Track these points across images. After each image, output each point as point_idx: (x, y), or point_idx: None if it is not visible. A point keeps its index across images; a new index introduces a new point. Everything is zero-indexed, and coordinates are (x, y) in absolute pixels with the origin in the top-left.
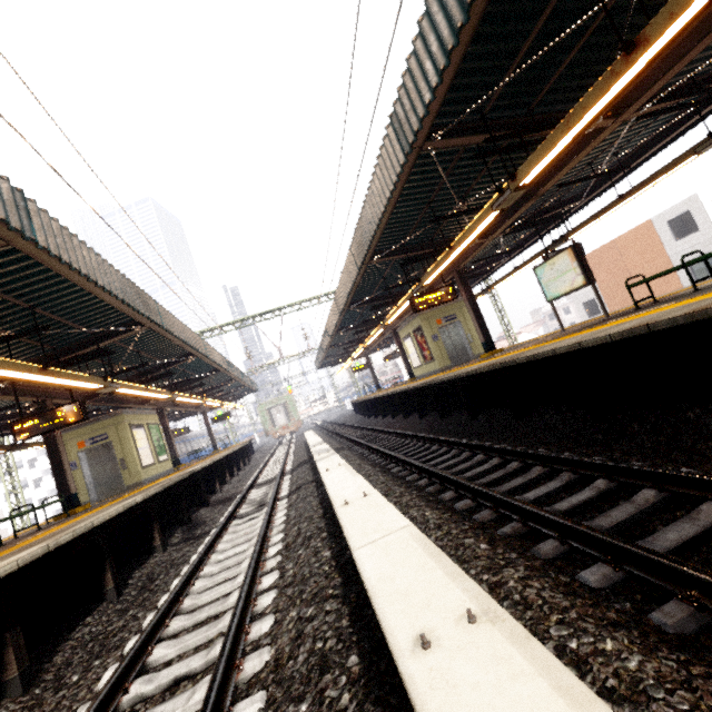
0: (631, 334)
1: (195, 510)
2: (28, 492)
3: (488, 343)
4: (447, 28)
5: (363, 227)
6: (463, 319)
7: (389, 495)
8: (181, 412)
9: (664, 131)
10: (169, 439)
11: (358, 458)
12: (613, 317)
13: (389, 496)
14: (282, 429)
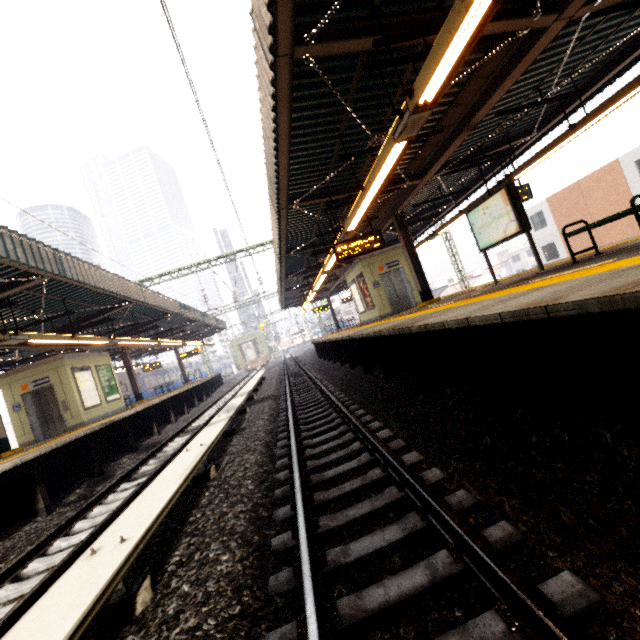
0: (525, 316)
1: (119, 456)
2: None
3: (426, 292)
4: None
5: (269, 166)
6: (406, 266)
7: (230, 497)
8: (152, 348)
9: (632, 44)
10: (132, 376)
11: (268, 416)
12: (547, 271)
13: (228, 499)
14: (251, 364)
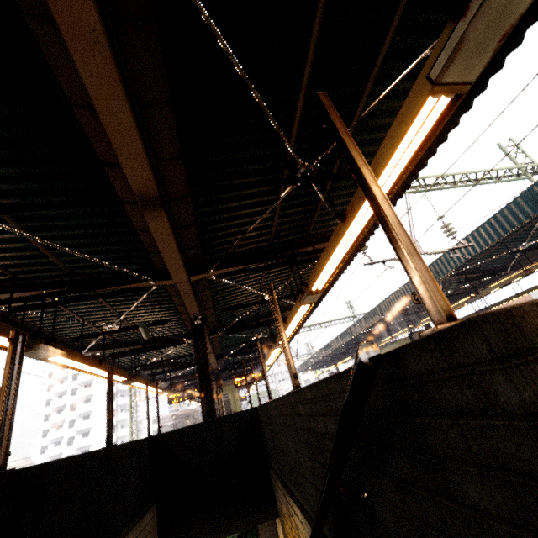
0: None
1: None
2: (61, 447)
3: None
4: (462, 257)
5: (392, 299)
6: None
7: None
8: None
9: None
10: None
11: None
12: None
13: None
14: None
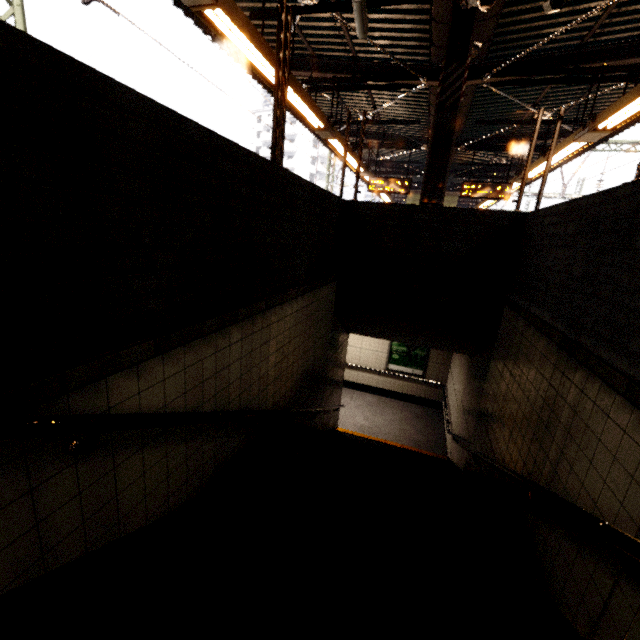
0: None
1: None
2: None
3: None
4: None
5: None
6: None
7: None
8: None
9: None
10: None
11: None
12: None
13: None
14: None
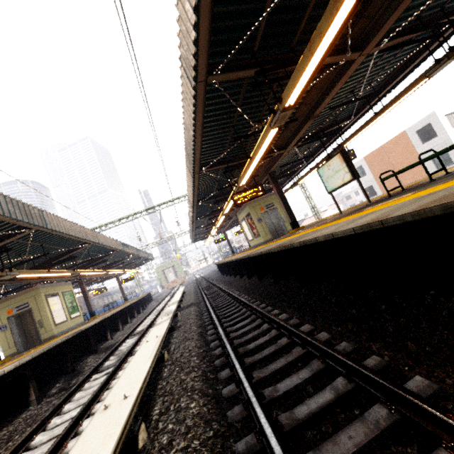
0: (369, 228)
1: (85, 357)
2: None
3: (294, 222)
4: None
5: (188, 147)
6: (278, 206)
7: (184, 369)
8: (100, 277)
9: (404, 65)
10: (87, 299)
11: (195, 316)
12: (373, 203)
13: (183, 371)
14: (172, 283)
